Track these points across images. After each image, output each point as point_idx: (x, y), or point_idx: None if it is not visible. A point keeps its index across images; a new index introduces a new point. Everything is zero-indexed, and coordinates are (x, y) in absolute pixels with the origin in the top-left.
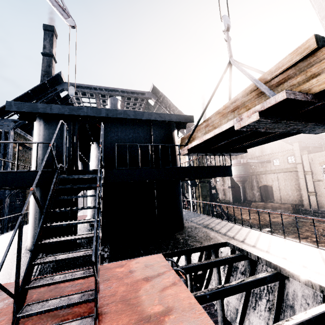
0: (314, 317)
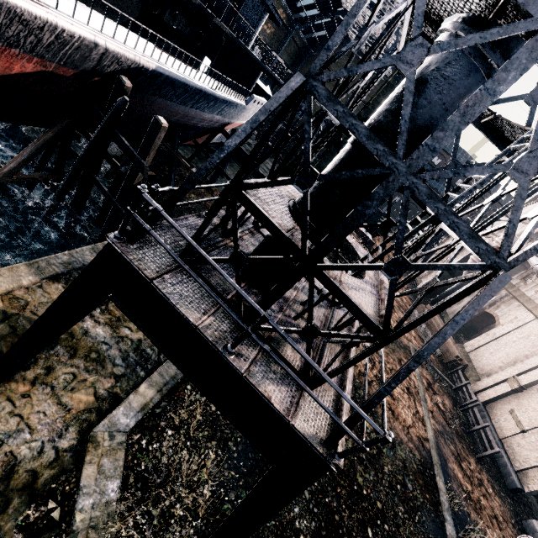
0: None
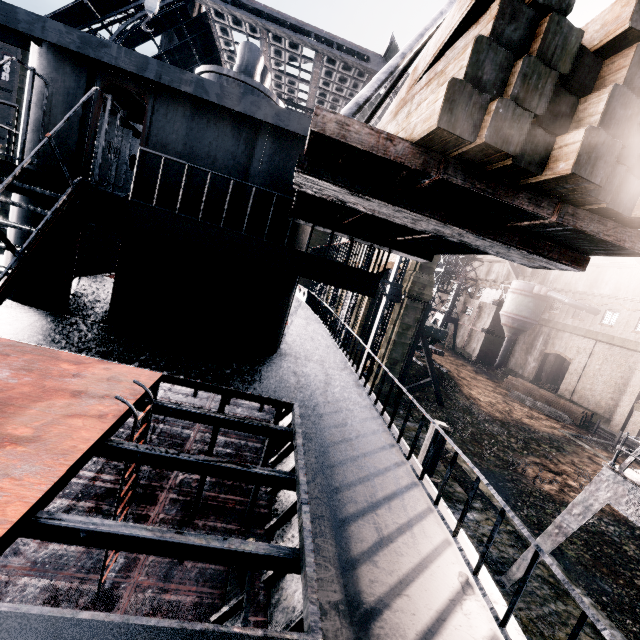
0: (227, 549)
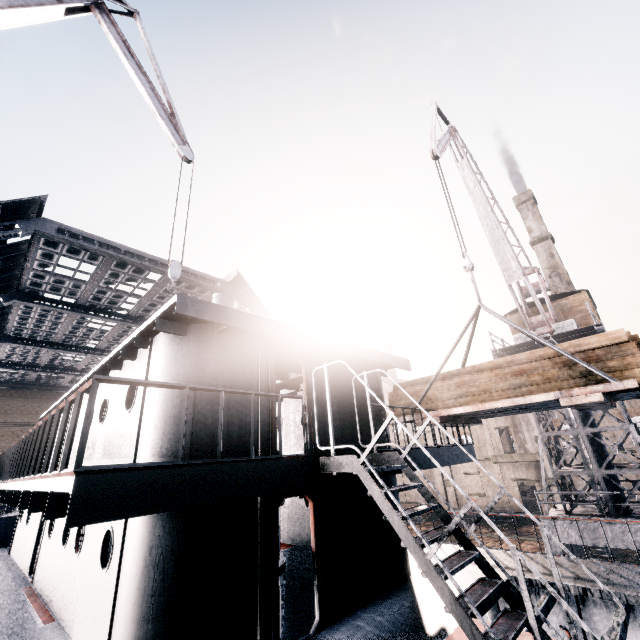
0: None
